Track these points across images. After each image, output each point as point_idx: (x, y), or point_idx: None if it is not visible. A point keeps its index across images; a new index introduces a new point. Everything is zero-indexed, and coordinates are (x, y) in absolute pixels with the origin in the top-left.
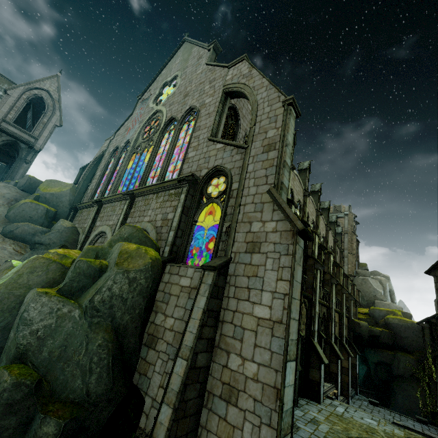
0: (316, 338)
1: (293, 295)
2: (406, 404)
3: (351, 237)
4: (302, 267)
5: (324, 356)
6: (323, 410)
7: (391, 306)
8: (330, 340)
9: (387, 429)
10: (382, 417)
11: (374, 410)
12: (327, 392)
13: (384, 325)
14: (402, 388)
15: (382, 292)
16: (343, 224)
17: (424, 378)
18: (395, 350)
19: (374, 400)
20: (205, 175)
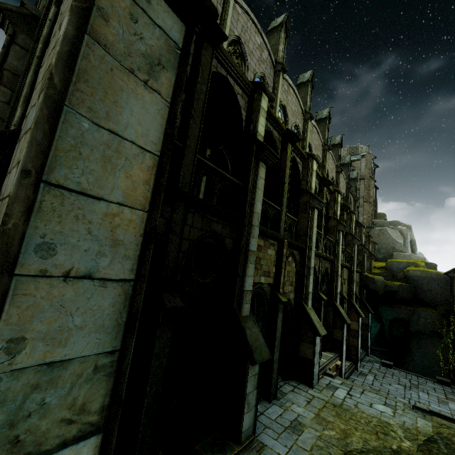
0: (310, 302)
1: (74, 177)
2: (424, 362)
3: (368, 183)
4: (168, 103)
5: (320, 325)
6: (314, 400)
7: (412, 257)
8: (335, 301)
9: (407, 421)
10: (397, 383)
11: (386, 374)
12: (326, 366)
13: (404, 278)
14: (421, 345)
15: (403, 243)
16: (360, 168)
17: (448, 333)
18: (414, 304)
19: (387, 362)
20: (50, 2)
